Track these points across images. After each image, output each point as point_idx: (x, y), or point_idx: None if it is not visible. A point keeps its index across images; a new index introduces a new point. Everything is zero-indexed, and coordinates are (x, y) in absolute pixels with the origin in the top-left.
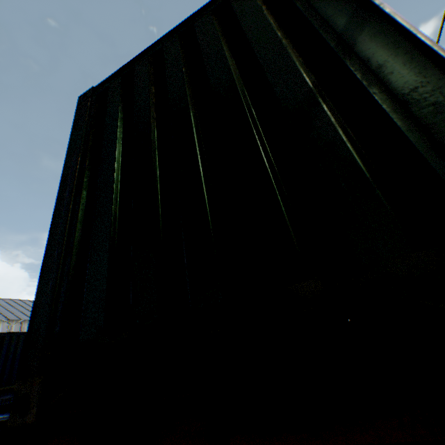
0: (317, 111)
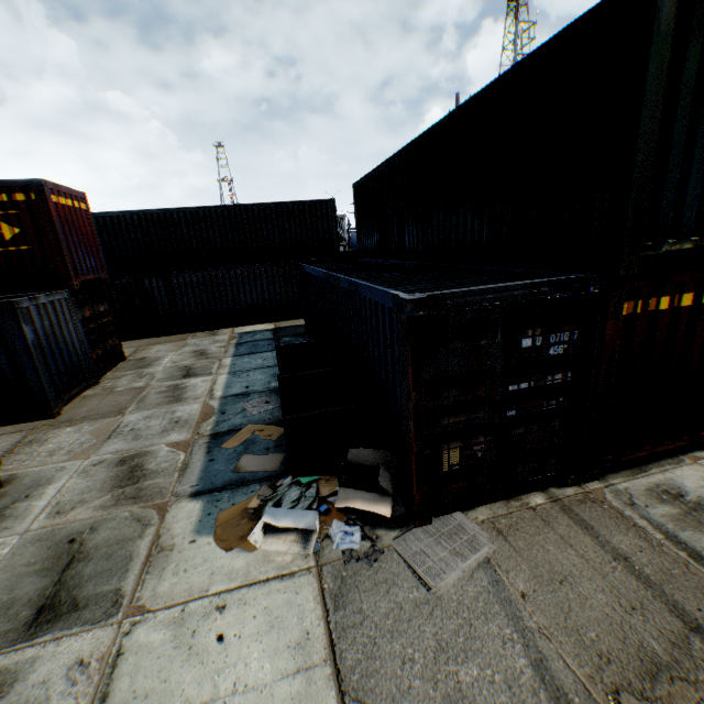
0: None
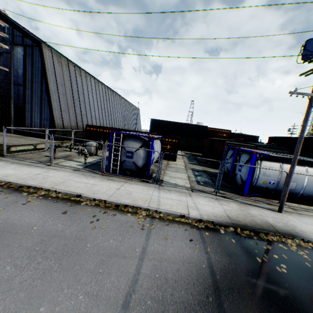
0: None
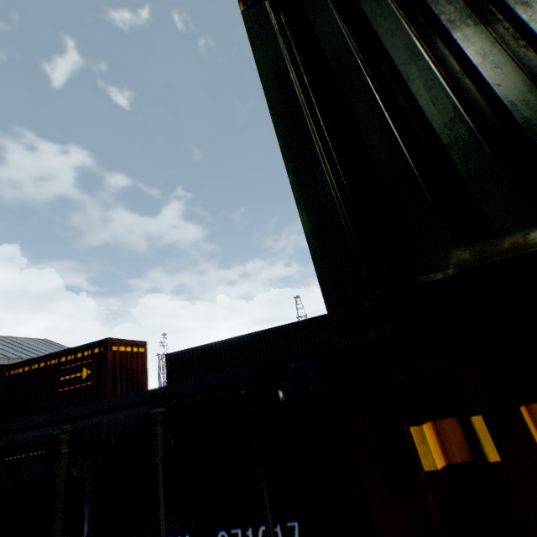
0: None
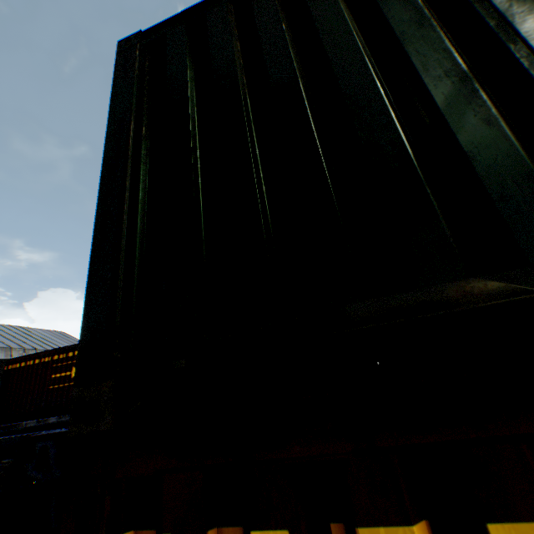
0: (474, 98)
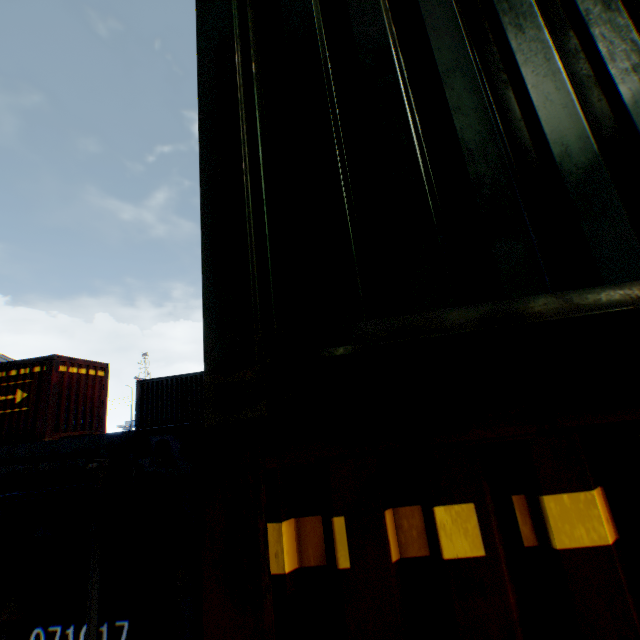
0: None
